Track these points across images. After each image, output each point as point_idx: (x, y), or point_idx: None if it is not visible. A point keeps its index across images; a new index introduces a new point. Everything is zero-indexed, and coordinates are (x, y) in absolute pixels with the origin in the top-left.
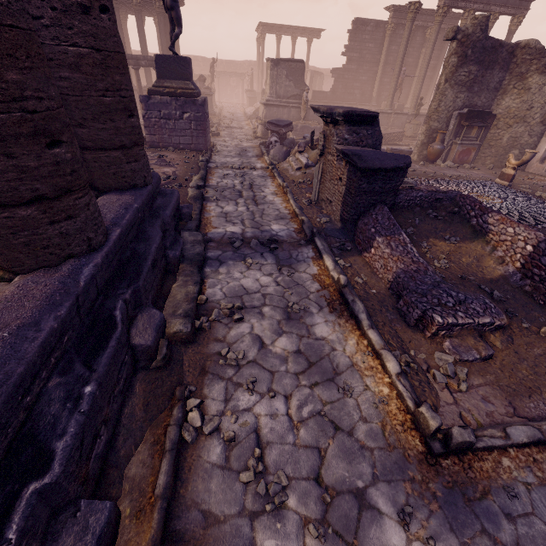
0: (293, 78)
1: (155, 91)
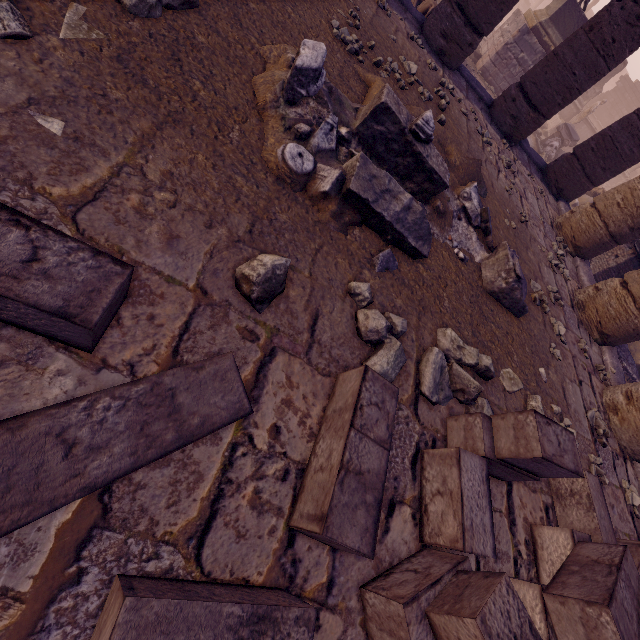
0: None
1: (538, 32)
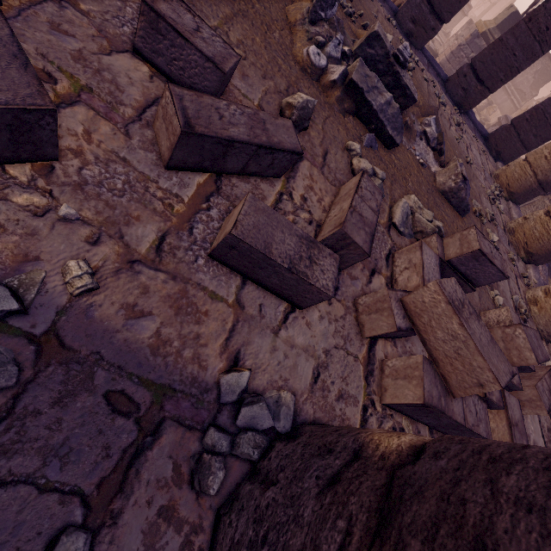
0: (538, 78)
1: (487, 36)
